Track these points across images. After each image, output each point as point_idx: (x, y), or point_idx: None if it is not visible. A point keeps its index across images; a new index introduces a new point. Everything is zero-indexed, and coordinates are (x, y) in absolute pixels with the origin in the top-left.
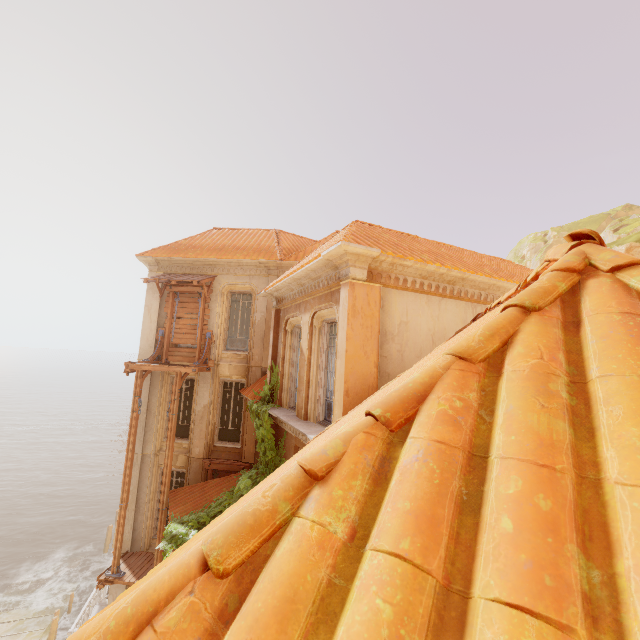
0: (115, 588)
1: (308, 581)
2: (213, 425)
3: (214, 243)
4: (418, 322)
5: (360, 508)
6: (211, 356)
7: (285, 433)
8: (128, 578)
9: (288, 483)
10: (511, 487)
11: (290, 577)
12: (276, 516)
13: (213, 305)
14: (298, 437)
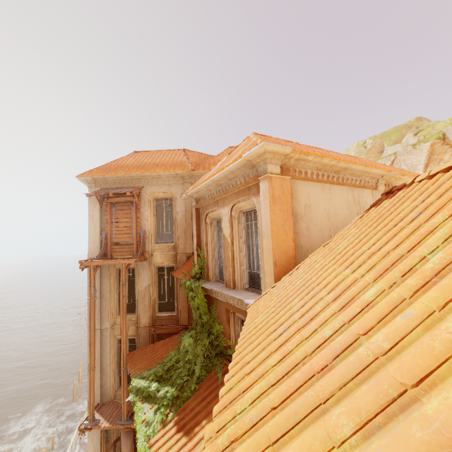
0: (92, 432)
1: None
2: (153, 301)
3: (137, 162)
4: (317, 204)
5: None
6: (146, 249)
7: (215, 300)
8: (103, 424)
9: None
10: None
11: None
12: None
13: (143, 210)
14: (229, 302)
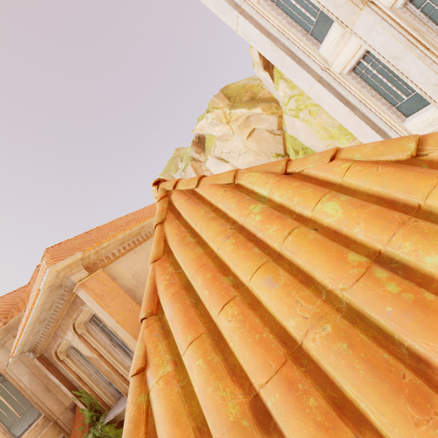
0: None
1: (174, 399)
2: None
3: None
4: (141, 267)
5: (169, 352)
6: None
7: None
8: None
9: (133, 389)
10: (200, 282)
11: (167, 409)
12: (141, 406)
13: None
14: None
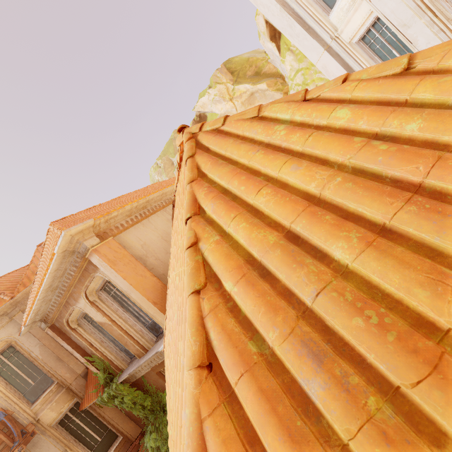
0: None
1: (225, 250)
2: None
3: None
4: (149, 238)
5: (215, 231)
6: (23, 424)
7: (143, 378)
8: None
9: (190, 254)
10: (236, 183)
11: (220, 255)
12: (199, 261)
13: None
14: (153, 365)
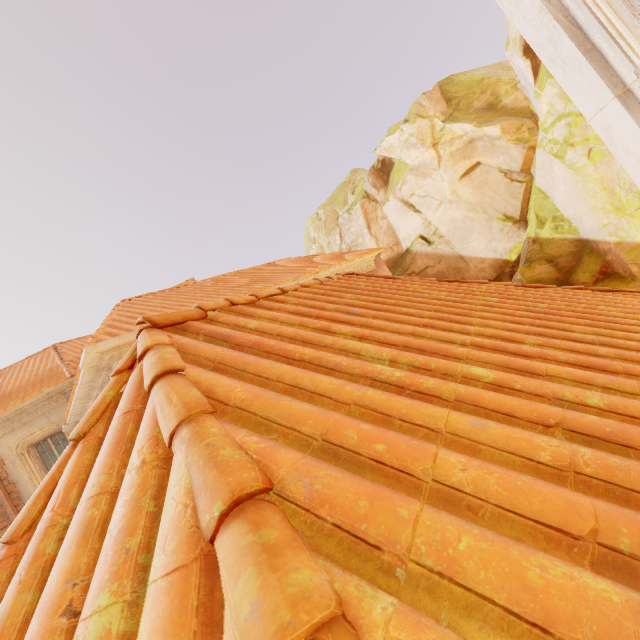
0: None
1: None
2: None
3: None
4: None
5: None
6: None
7: None
8: None
9: None
10: None
11: None
12: None
13: (15, 476)
14: None
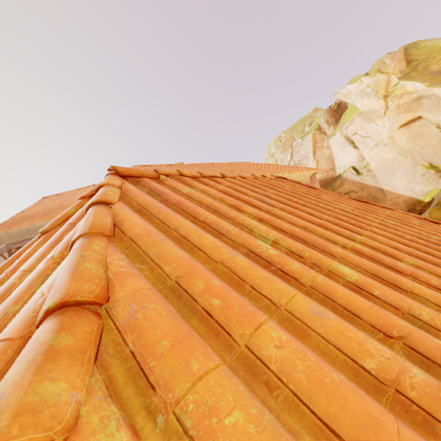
0: None
1: None
2: None
3: (44, 209)
4: None
5: None
6: None
7: None
8: None
9: None
10: None
11: None
12: None
13: None
14: None
